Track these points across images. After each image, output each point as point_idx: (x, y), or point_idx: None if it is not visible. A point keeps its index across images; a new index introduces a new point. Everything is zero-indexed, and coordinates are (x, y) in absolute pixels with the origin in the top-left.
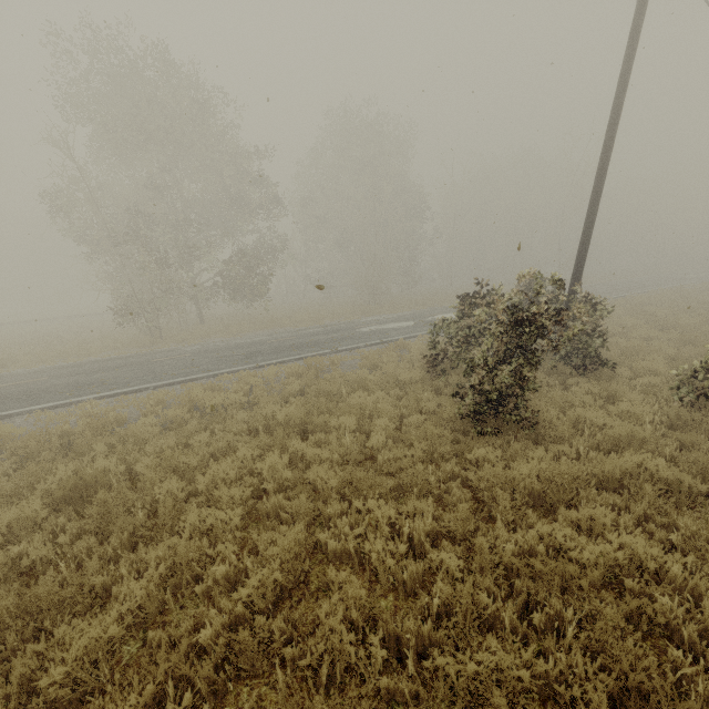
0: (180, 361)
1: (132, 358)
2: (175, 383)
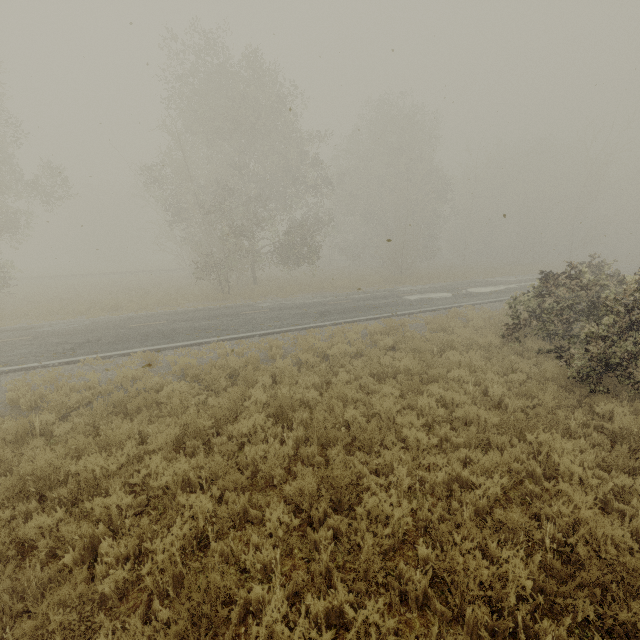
0: (265, 315)
1: (221, 310)
2: (274, 333)
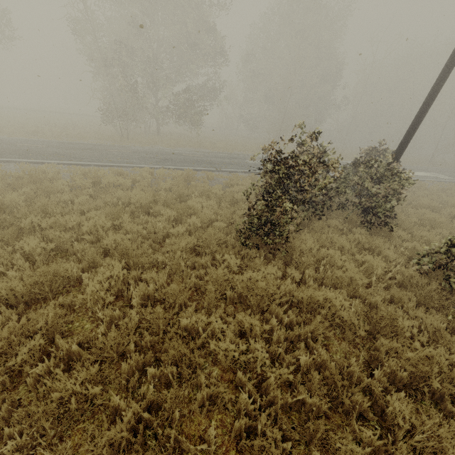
0: (121, 154)
1: (99, 146)
2: (107, 166)
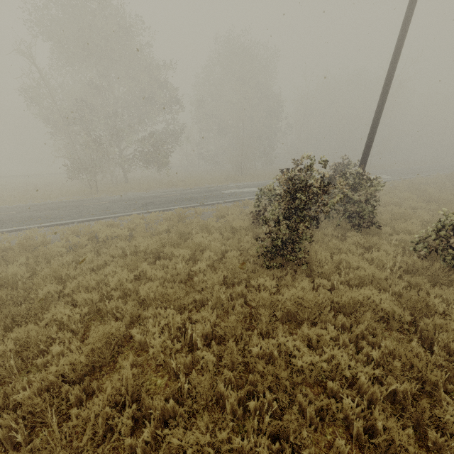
0: (100, 206)
1: (72, 202)
2: (92, 220)
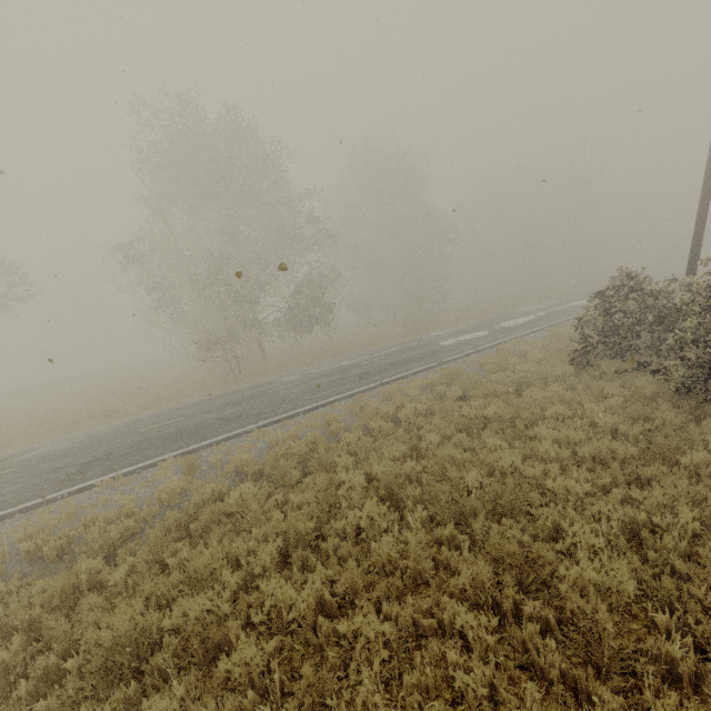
0: (298, 389)
1: (242, 393)
2: (319, 407)
